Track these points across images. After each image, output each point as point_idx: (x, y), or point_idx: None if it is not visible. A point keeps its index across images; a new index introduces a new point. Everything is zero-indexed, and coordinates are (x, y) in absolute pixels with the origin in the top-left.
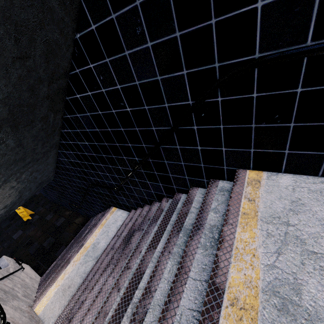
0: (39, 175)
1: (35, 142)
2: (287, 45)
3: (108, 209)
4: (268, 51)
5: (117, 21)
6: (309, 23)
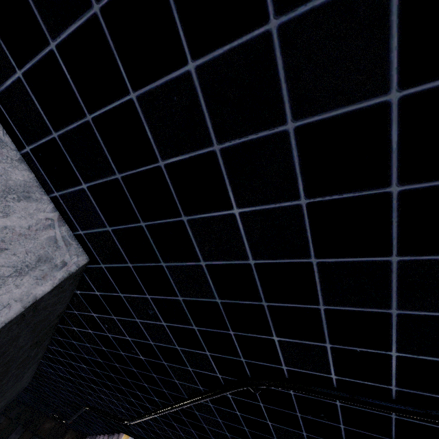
0: (5, 400)
1: (3, 386)
2: (313, 370)
3: (114, 435)
4: (294, 368)
5: (125, 298)
6: (327, 363)
